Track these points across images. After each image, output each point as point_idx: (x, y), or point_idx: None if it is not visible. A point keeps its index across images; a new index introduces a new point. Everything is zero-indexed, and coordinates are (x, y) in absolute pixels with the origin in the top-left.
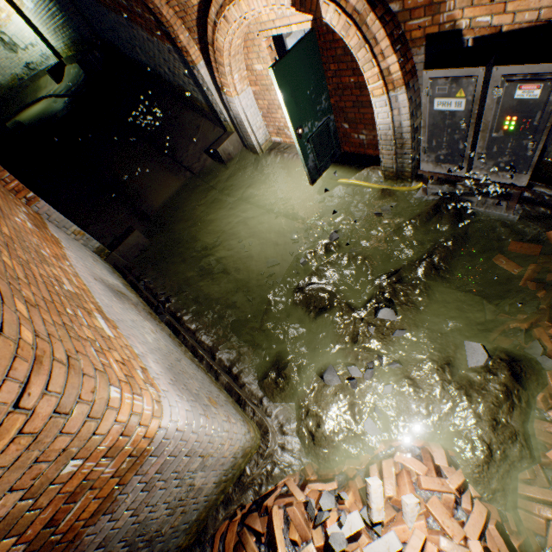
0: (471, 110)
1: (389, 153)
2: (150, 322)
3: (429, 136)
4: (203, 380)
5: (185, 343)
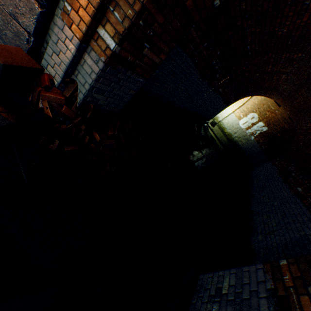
0: None
1: None
2: None
3: None
4: None
5: None
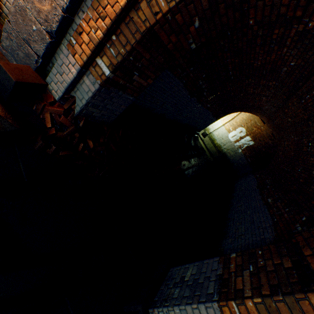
0: None
1: None
2: None
3: None
4: None
5: None
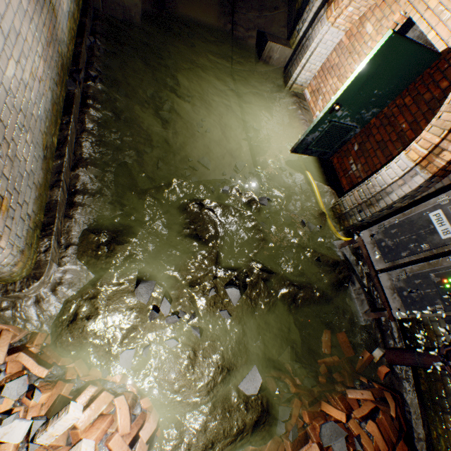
0: (445, 245)
1: (357, 199)
2: (47, 67)
3: (398, 223)
4: (27, 175)
5: (62, 127)
